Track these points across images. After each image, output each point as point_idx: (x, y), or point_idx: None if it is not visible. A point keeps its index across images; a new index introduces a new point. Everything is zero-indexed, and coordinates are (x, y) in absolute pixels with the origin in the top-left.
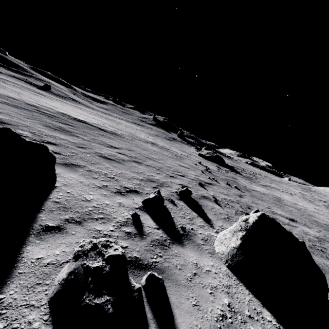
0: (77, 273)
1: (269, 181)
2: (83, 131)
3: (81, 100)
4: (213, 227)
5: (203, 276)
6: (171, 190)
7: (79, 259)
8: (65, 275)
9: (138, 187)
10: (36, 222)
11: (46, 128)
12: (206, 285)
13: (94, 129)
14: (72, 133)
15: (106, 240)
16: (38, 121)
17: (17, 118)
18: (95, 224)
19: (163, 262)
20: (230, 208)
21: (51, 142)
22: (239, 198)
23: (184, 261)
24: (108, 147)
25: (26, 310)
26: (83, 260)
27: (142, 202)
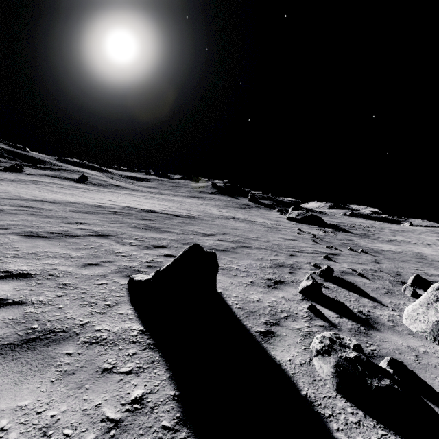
0: (342, 364)
1: (391, 234)
2: (165, 223)
3: (123, 184)
4: (385, 306)
5: (425, 357)
6: (307, 272)
7: (331, 353)
8: (331, 369)
9: (278, 277)
10: (250, 330)
11: (137, 230)
12: (436, 364)
13: (171, 218)
14: (161, 229)
15: (333, 333)
16: (123, 224)
17: (106, 226)
18: (290, 323)
19: (379, 349)
20: (381, 280)
21: (160, 245)
22: (378, 265)
23: (395, 345)
24: (205, 236)
25: (330, 400)
26: (335, 353)
27: (300, 292)
